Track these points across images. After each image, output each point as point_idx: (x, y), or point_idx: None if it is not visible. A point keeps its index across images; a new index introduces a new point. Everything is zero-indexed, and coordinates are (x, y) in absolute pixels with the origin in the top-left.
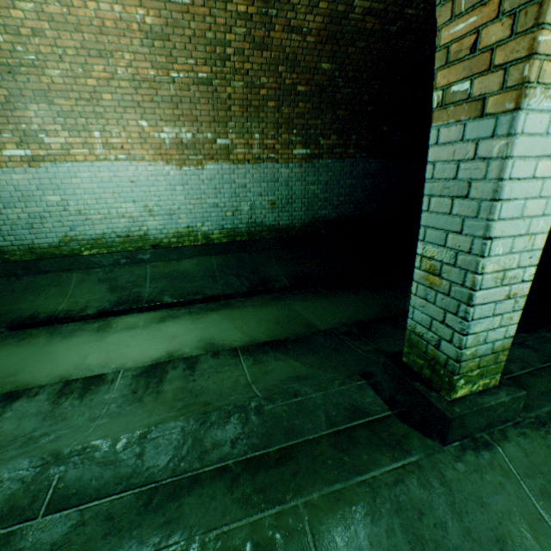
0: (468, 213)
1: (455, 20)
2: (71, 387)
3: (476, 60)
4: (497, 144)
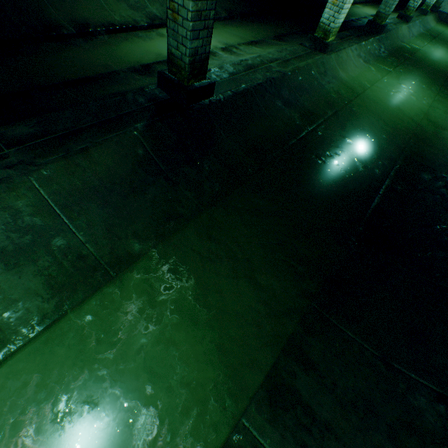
0: None
1: None
2: None
3: None
4: None
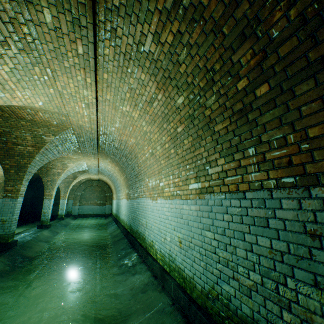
0: (64, 204)
1: (62, 195)
2: (28, 229)
3: (64, 197)
4: (65, 201)
